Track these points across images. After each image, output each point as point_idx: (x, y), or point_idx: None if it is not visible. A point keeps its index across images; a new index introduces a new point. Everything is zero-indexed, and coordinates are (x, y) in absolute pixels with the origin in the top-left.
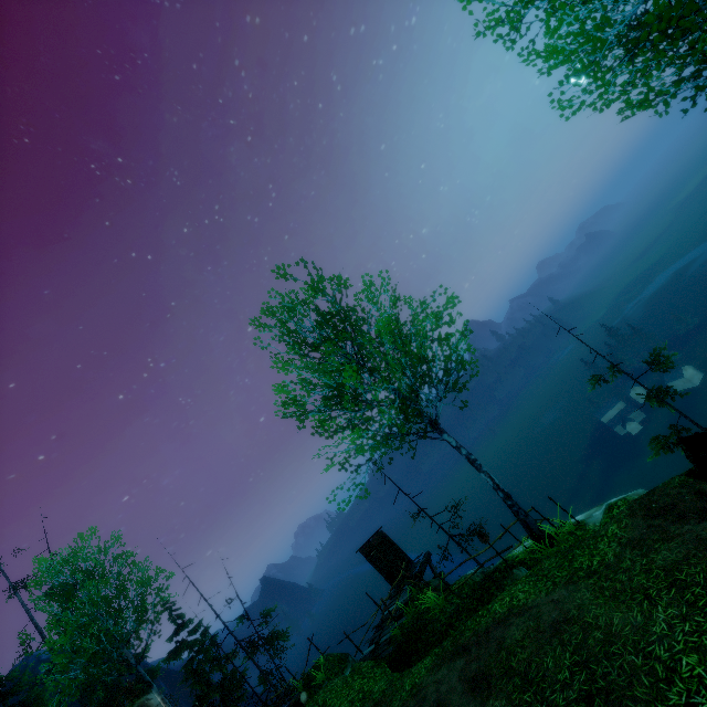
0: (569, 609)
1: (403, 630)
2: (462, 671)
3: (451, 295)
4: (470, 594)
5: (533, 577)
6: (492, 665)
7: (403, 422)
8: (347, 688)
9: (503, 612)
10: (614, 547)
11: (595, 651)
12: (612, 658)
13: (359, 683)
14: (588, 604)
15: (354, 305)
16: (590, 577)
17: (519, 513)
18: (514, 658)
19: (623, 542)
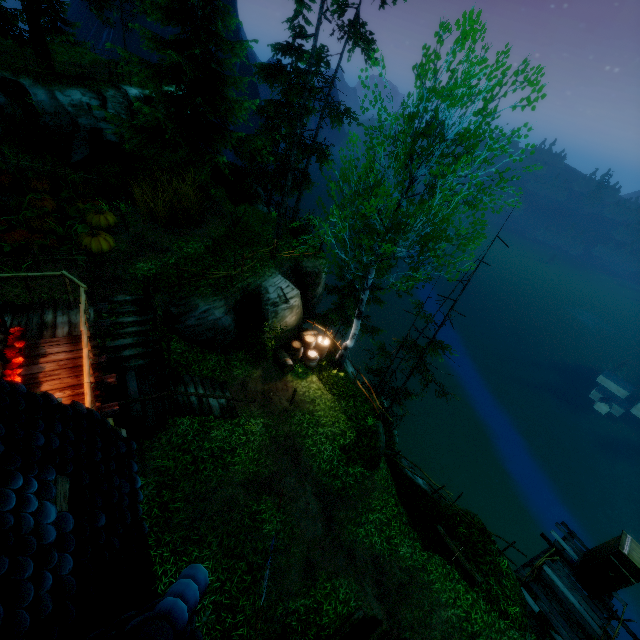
0: None
1: None
2: None
3: None
4: None
5: None
6: None
7: None
8: None
9: None
10: None
11: None
12: None
13: None
14: None
15: None
16: None
17: None
18: None
19: None
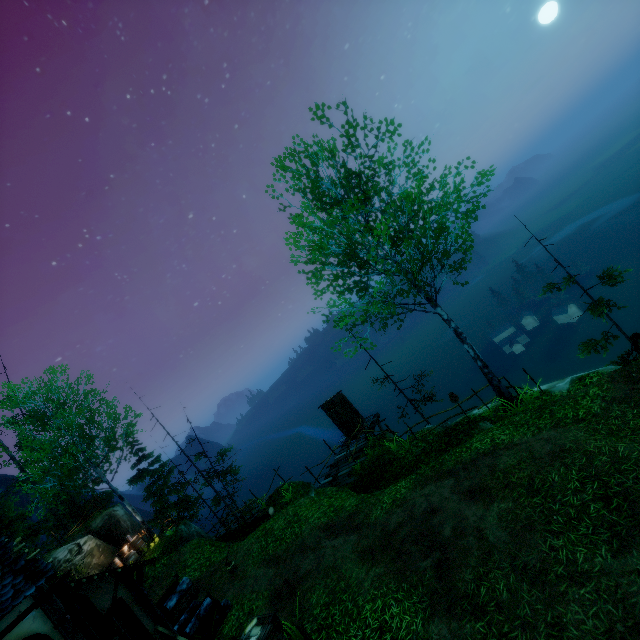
0: (564, 443)
1: (363, 466)
2: (453, 487)
3: (477, 173)
4: (436, 440)
5: (508, 426)
6: (488, 482)
7: (410, 289)
8: (316, 504)
9: (487, 448)
10: (599, 403)
11: (605, 468)
12: (625, 473)
13: (327, 501)
14: (585, 440)
15: (390, 162)
16: (579, 422)
17: (494, 379)
18: (513, 476)
19: (608, 400)
